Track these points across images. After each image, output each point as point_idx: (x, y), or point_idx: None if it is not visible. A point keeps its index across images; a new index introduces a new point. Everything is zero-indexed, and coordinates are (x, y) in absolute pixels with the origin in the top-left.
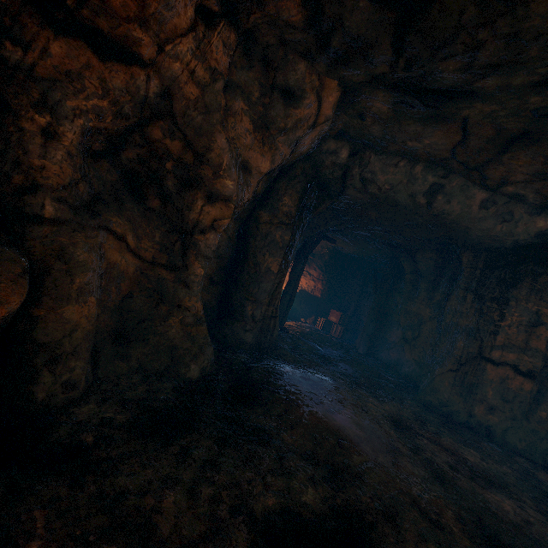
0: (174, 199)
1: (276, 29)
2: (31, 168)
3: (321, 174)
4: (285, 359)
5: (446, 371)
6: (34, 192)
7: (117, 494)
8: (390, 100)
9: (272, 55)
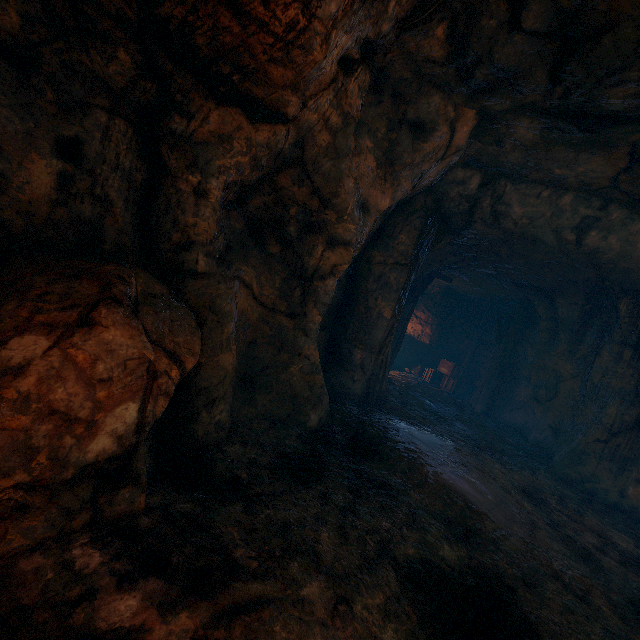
0: (294, 244)
1: (413, 64)
2: (186, 226)
3: (444, 207)
4: (396, 414)
5: (591, 441)
6: (190, 248)
7: (283, 523)
8: (538, 126)
9: (404, 89)
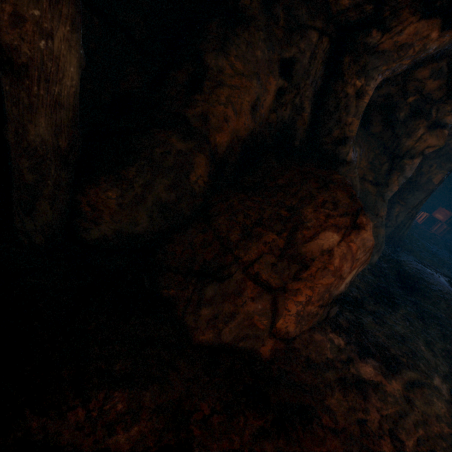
0: (396, 126)
1: None
2: (345, 124)
3: None
4: (413, 255)
5: None
6: (344, 143)
7: (398, 335)
8: None
9: None
